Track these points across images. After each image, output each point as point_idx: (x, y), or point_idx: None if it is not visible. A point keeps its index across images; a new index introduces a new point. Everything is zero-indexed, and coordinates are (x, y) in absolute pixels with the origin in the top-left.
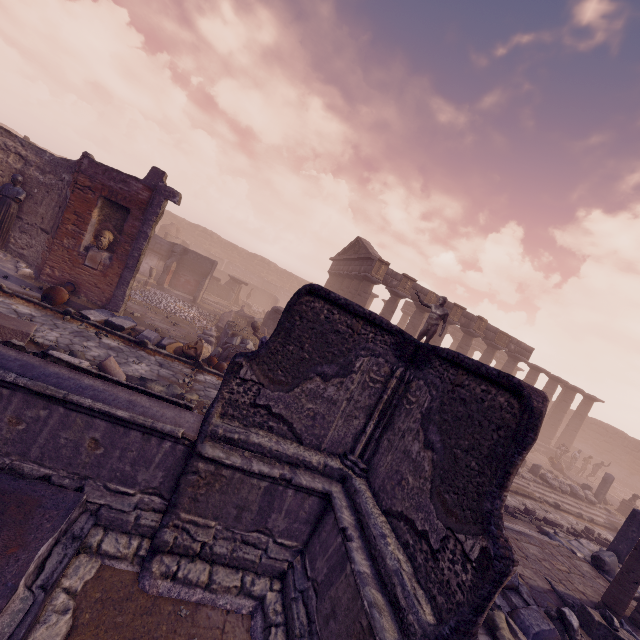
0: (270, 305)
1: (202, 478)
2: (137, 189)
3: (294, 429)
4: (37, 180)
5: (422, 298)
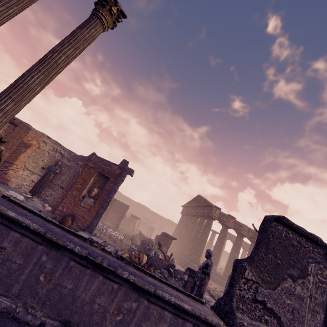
0: (148, 231)
1: None
2: (114, 169)
3: (281, 322)
4: (65, 164)
5: (240, 228)
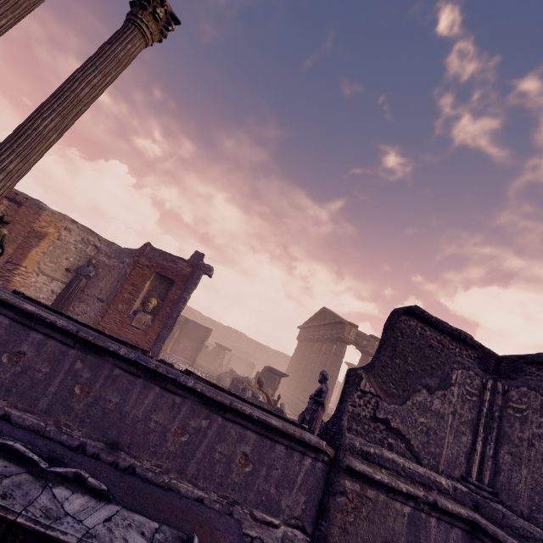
0: (245, 370)
1: (349, 500)
2: (182, 266)
3: (411, 446)
4: (103, 263)
5: None
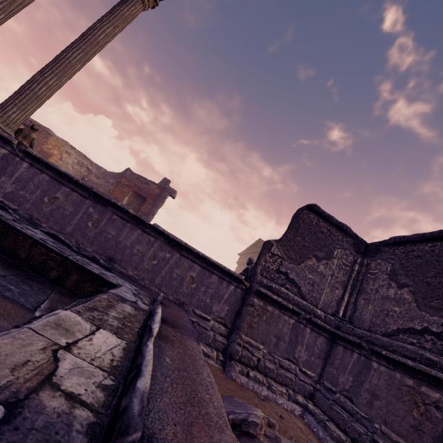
0: None
1: (255, 310)
2: (153, 188)
3: (301, 291)
4: (93, 181)
5: None
